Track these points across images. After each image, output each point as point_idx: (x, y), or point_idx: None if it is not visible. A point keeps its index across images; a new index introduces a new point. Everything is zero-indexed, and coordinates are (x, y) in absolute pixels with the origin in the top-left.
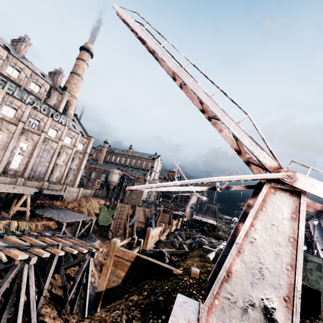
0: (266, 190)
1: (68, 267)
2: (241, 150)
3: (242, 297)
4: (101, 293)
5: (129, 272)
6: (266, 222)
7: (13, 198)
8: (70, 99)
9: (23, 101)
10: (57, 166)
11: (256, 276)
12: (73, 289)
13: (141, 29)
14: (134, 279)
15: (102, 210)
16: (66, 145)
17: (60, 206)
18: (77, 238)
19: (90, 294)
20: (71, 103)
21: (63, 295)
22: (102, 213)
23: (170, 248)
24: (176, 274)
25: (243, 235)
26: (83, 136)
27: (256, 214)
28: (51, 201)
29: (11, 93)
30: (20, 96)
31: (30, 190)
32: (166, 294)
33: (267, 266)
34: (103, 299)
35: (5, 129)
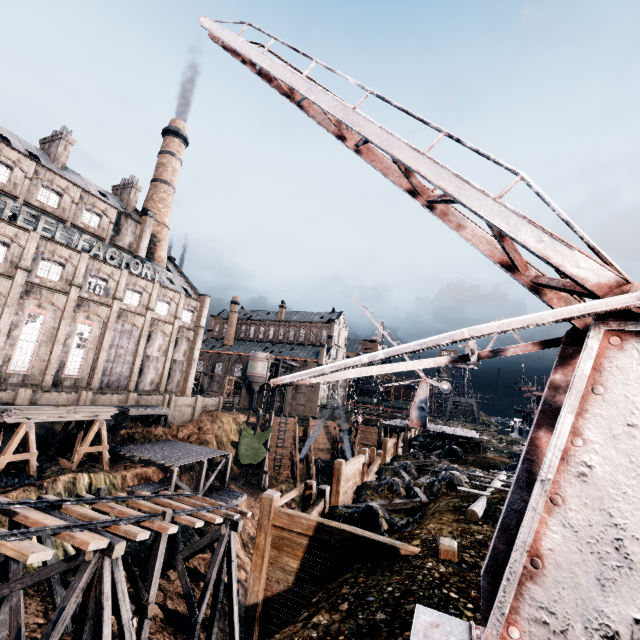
0: (597, 341)
1: (192, 555)
2: (515, 262)
3: (580, 617)
4: (256, 608)
5: (307, 560)
6: (611, 422)
7: (77, 431)
8: (157, 230)
9: (74, 248)
10: (149, 360)
11: (608, 561)
12: (205, 598)
13: (260, 52)
14: (319, 573)
15: (244, 435)
16: (160, 317)
17: (165, 435)
18: (204, 494)
19: (240, 606)
20: (159, 237)
21: (188, 612)
22: (244, 441)
23: (387, 497)
24: (407, 557)
25: (557, 461)
26: (190, 295)
27: (581, 405)
28: (146, 427)
29: (51, 236)
30: (66, 239)
31: (104, 412)
32: (391, 606)
33: (634, 532)
34: (261, 619)
35: (48, 305)
